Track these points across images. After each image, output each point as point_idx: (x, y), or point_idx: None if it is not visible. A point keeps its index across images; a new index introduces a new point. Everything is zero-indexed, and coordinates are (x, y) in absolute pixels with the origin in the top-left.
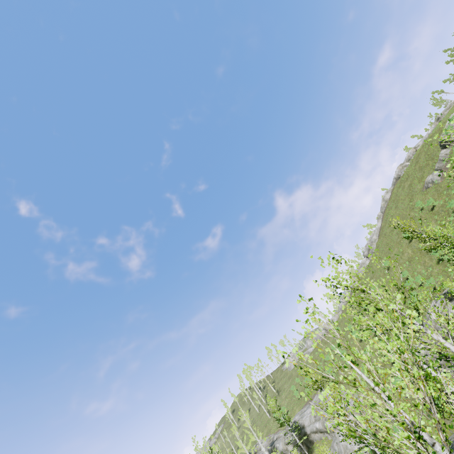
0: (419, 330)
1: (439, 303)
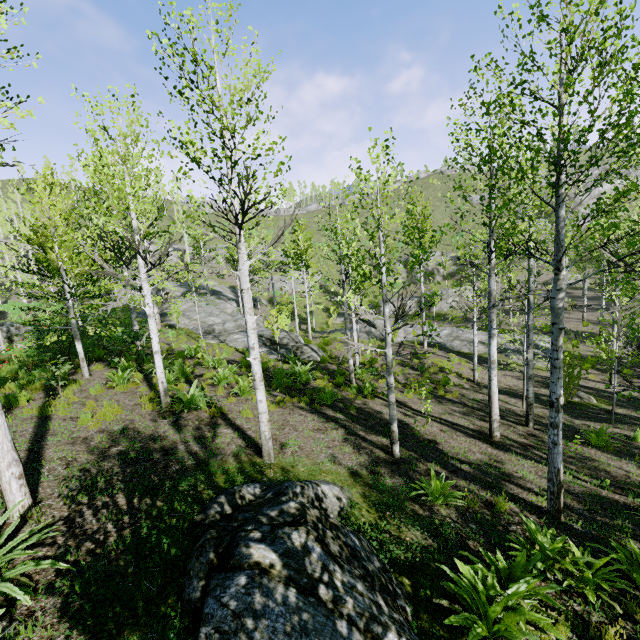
0: (388, 260)
1: (438, 253)
